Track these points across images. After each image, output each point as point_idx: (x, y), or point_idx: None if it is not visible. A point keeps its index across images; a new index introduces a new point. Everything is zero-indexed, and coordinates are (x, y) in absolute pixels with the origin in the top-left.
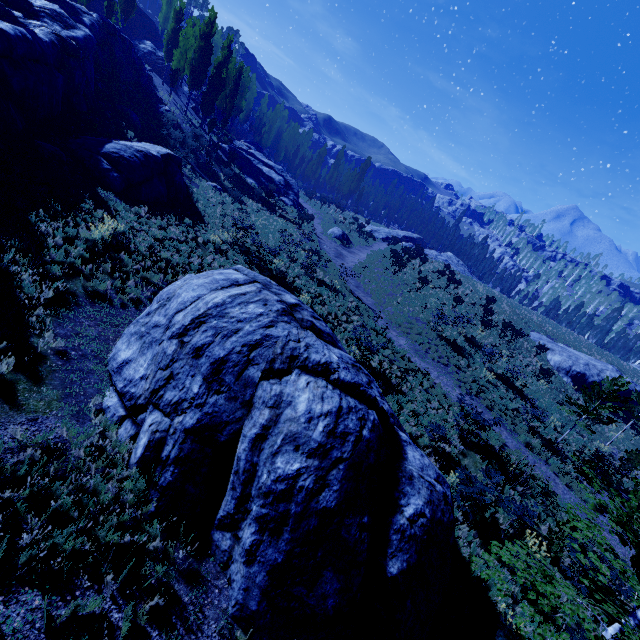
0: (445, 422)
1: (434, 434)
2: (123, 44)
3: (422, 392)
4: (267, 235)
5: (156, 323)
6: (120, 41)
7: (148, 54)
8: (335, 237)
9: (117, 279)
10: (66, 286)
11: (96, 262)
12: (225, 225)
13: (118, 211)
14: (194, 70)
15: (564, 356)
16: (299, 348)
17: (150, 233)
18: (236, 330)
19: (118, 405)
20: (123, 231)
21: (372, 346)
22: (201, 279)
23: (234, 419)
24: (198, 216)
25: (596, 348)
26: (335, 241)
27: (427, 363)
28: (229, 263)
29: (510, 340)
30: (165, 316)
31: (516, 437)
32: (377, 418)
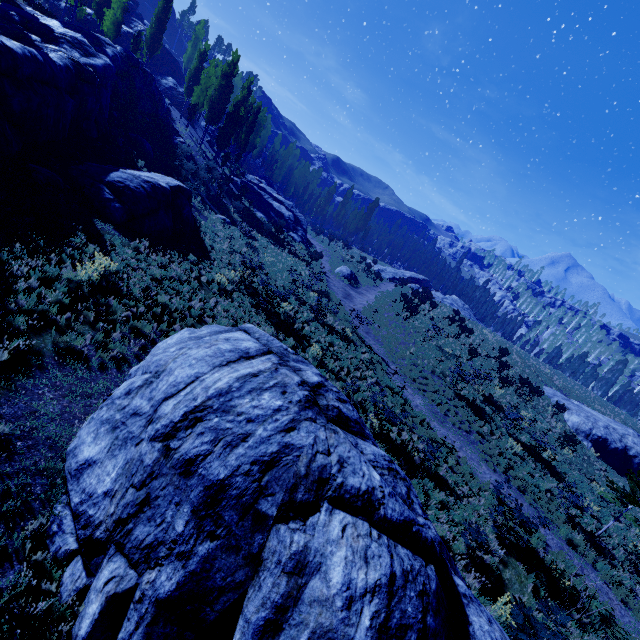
0: (478, 515)
1: (470, 538)
2: (144, 77)
3: (448, 472)
4: (275, 273)
5: (136, 409)
6: (142, 74)
7: (169, 89)
8: (343, 276)
9: (99, 331)
10: (30, 343)
11: (77, 308)
12: (232, 262)
13: (115, 245)
14: (213, 106)
15: (582, 416)
16: (330, 466)
17: (148, 272)
18: (244, 435)
19: (68, 530)
20: (116, 270)
21: (395, 418)
22: (202, 349)
23: (232, 584)
24: (204, 251)
25: (607, 404)
26: (343, 280)
27: (447, 429)
28: (234, 307)
29: (529, 399)
30: (149, 400)
31: (556, 531)
32: (437, 577)
